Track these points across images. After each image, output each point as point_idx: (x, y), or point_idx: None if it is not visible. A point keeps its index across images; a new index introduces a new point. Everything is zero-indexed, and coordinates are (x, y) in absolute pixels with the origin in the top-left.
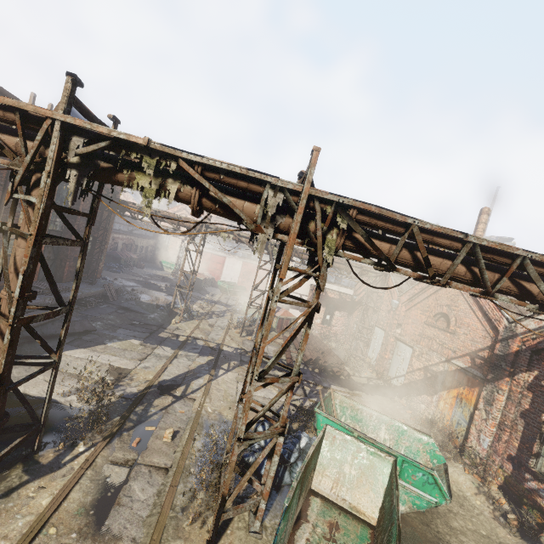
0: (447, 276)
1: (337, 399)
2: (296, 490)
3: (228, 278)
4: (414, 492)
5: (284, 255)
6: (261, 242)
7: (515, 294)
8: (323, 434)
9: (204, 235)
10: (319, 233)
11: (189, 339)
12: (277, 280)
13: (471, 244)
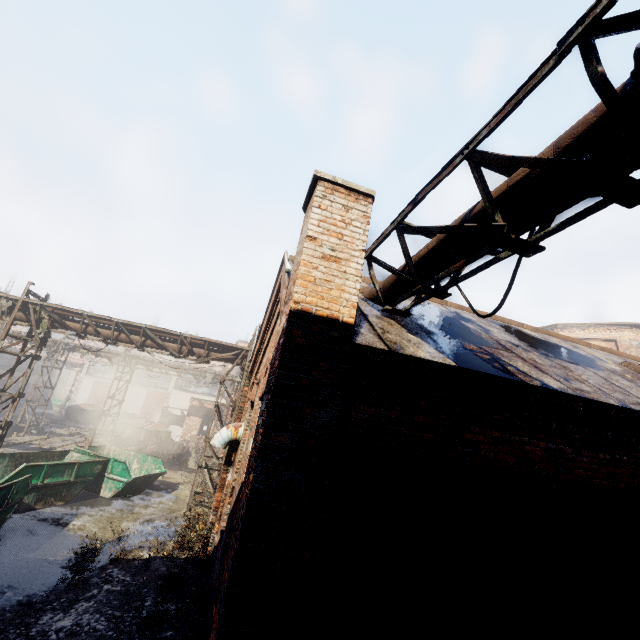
0: (111, 339)
1: (112, 450)
2: (2, 458)
3: (129, 410)
4: (116, 479)
5: (6, 328)
6: (2, 324)
7: (158, 348)
8: (63, 453)
9: (63, 351)
10: (33, 319)
11: (22, 444)
12: (2, 340)
13: (115, 322)
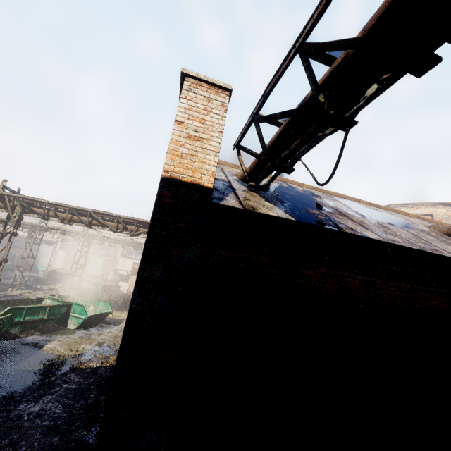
0: (67, 220)
1: (75, 298)
2: None
3: (91, 272)
4: (77, 317)
5: None
6: None
7: (101, 226)
8: (40, 300)
9: (39, 232)
10: (9, 206)
11: (15, 296)
12: None
13: (68, 207)
